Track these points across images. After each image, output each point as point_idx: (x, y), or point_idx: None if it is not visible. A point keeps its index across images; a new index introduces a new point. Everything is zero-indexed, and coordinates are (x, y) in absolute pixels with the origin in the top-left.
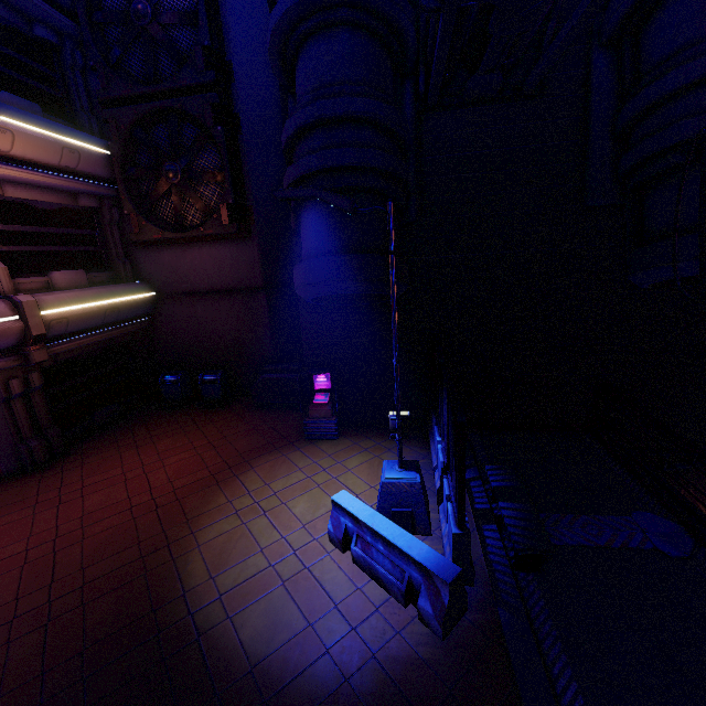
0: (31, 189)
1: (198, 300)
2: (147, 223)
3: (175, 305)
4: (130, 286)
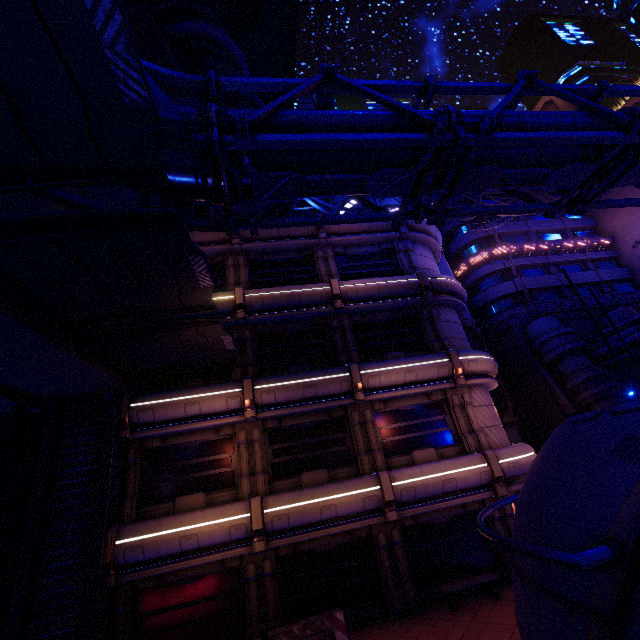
0: None
1: None
2: None
3: None
4: None
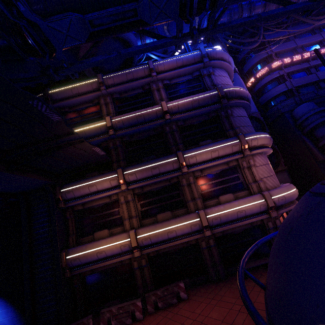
0: None
1: None
2: None
3: None
4: None
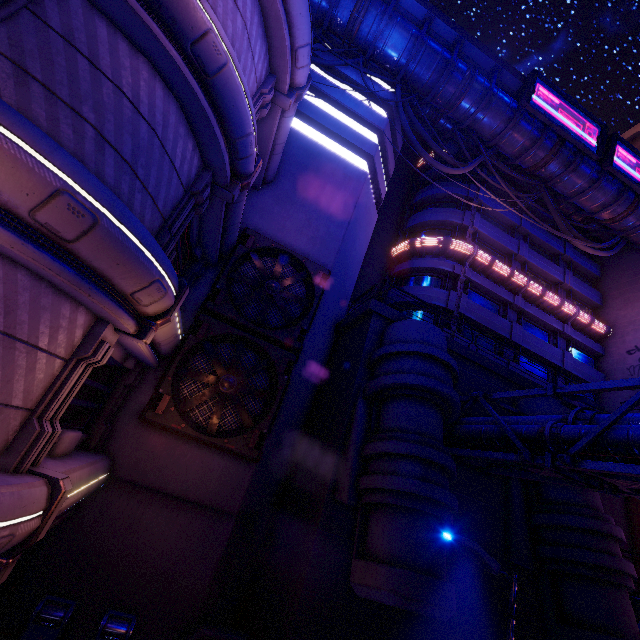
0: (118, 346)
1: (156, 501)
2: (175, 410)
3: (124, 496)
4: (104, 462)
